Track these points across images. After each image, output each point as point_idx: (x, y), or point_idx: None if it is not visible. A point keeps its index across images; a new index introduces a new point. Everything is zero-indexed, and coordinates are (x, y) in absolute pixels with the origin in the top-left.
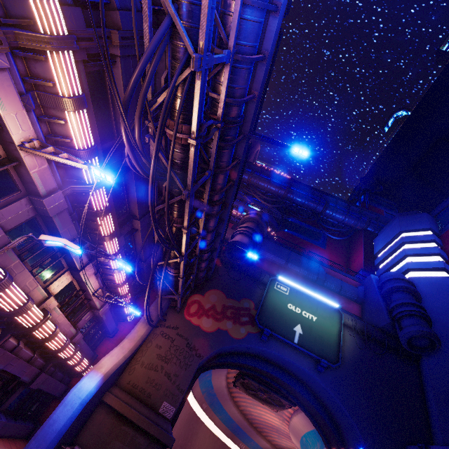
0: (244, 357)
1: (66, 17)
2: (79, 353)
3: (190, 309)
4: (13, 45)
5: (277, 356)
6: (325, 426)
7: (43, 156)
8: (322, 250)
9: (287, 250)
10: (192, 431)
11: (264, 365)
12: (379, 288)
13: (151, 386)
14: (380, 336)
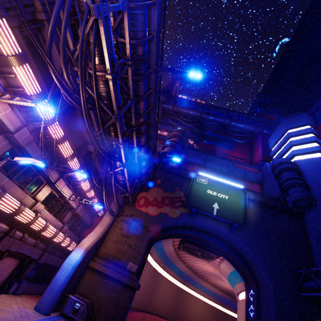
0: (181, 229)
1: None
2: (68, 239)
3: (139, 202)
4: None
5: (203, 225)
6: (241, 266)
7: (3, 101)
8: (232, 152)
9: (205, 154)
10: (156, 281)
11: (195, 232)
12: (272, 171)
13: (119, 254)
14: (274, 203)
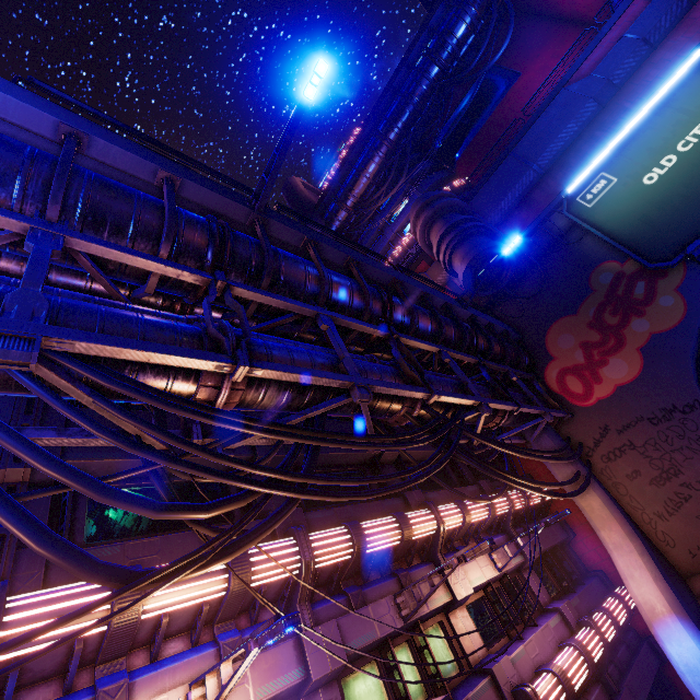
0: None
1: None
2: (598, 617)
3: (572, 392)
4: None
5: None
6: None
7: None
8: (522, 82)
9: (508, 160)
10: None
11: None
12: None
13: None
14: None
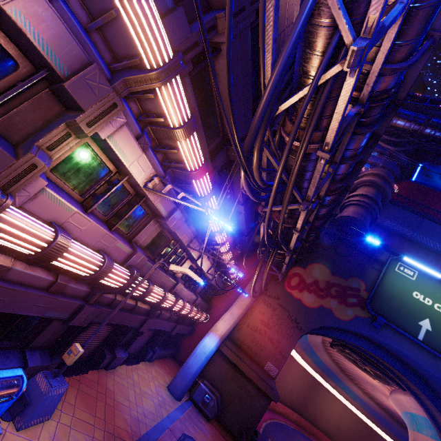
0: (347, 334)
1: (169, 31)
2: (200, 311)
3: (290, 281)
4: (125, 94)
5: (391, 346)
6: None
7: (163, 196)
8: None
9: (418, 218)
10: (286, 365)
11: (372, 347)
12: None
13: (256, 346)
14: None
